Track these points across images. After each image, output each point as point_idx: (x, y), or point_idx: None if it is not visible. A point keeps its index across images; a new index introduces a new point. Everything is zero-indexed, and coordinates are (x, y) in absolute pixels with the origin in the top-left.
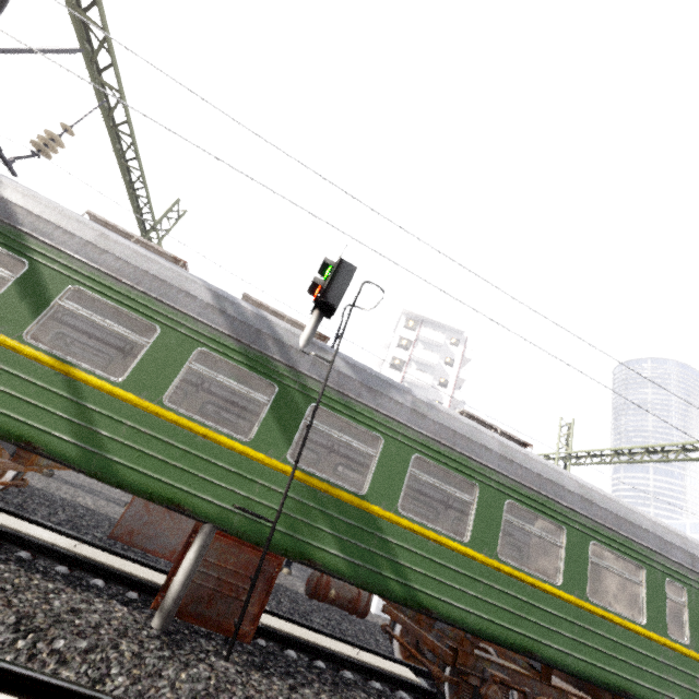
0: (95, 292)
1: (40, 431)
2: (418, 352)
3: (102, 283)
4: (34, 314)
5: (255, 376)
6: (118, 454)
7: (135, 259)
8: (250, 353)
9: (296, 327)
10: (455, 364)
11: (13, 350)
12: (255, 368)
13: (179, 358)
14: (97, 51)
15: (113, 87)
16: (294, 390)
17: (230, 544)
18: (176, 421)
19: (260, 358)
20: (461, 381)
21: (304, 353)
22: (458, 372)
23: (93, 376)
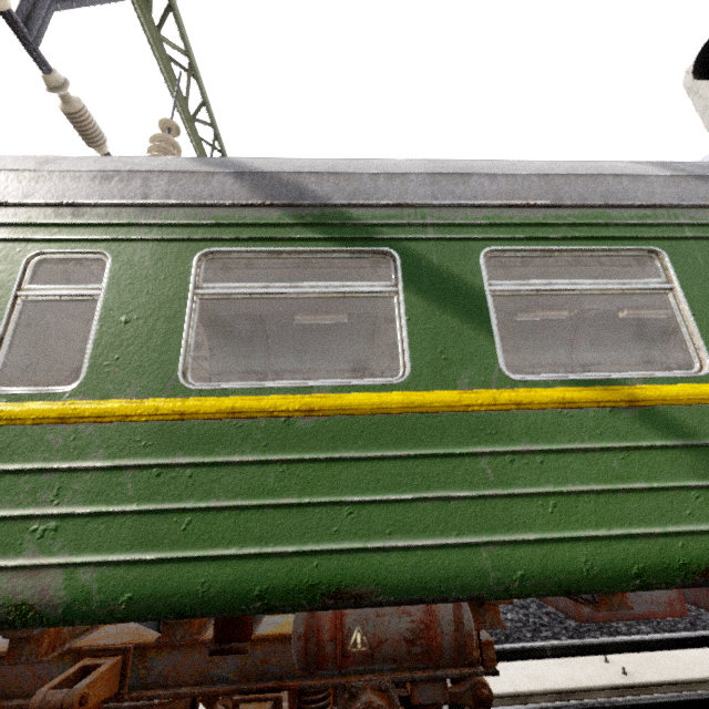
0: (518, 243)
1: (702, 537)
2: None
3: (514, 223)
4: (479, 327)
5: None
6: None
7: (506, 167)
8: None
9: None
10: None
11: (516, 406)
12: None
13: None
14: None
15: (178, 49)
16: None
17: None
18: None
19: None
20: None
21: None
22: None
23: (662, 384)
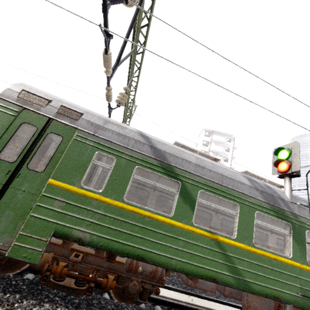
0: (208, 191)
1: (217, 272)
2: (213, 147)
3: (209, 186)
4: (191, 209)
5: (279, 220)
6: (248, 277)
7: (214, 168)
8: (274, 209)
9: (267, 183)
10: (230, 150)
11: (192, 231)
12: (279, 217)
13: (251, 219)
14: (139, 48)
15: (138, 63)
16: (297, 225)
17: (294, 309)
18: (262, 254)
19: (279, 211)
20: (233, 158)
21: (293, 203)
22: (232, 154)
23: (224, 237)
